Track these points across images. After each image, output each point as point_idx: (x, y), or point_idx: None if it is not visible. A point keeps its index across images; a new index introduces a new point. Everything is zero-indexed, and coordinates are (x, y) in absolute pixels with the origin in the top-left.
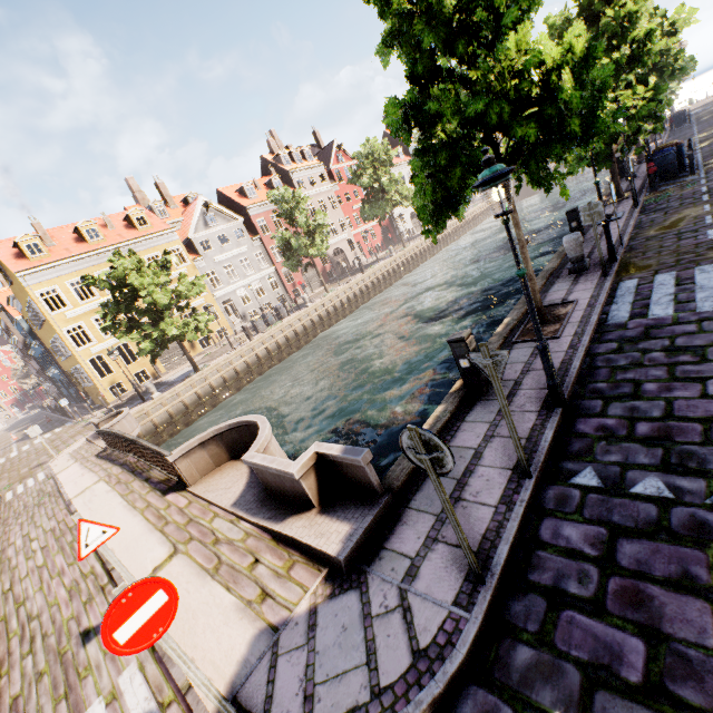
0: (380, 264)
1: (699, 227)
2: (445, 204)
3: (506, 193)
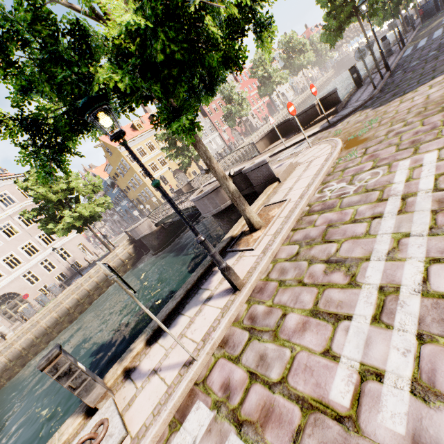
0: (275, 117)
1: (439, 23)
2: (338, 31)
3: (359, 21)
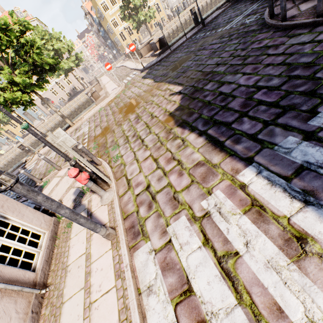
0: None
1: None
2: None
3: None
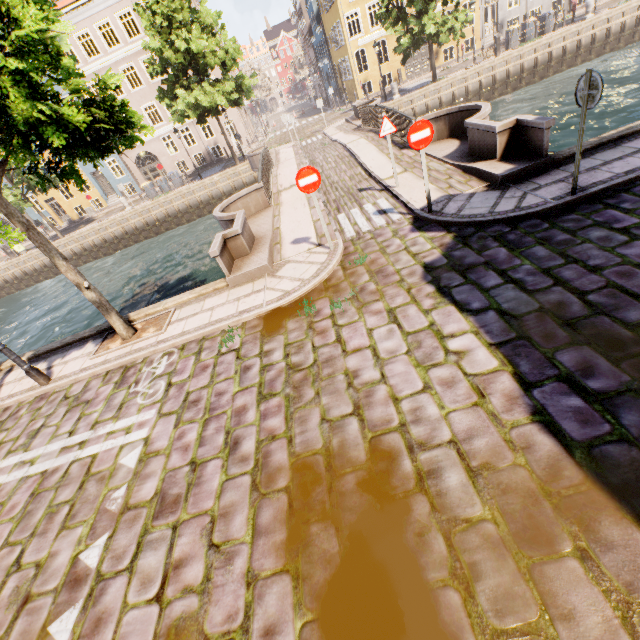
0: None
1: None
2: None
3: None
